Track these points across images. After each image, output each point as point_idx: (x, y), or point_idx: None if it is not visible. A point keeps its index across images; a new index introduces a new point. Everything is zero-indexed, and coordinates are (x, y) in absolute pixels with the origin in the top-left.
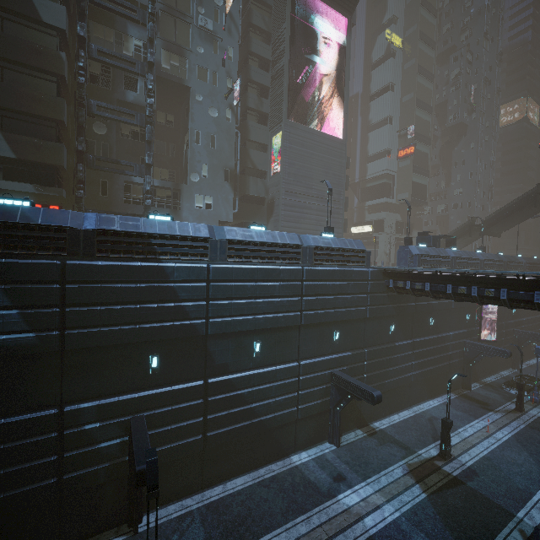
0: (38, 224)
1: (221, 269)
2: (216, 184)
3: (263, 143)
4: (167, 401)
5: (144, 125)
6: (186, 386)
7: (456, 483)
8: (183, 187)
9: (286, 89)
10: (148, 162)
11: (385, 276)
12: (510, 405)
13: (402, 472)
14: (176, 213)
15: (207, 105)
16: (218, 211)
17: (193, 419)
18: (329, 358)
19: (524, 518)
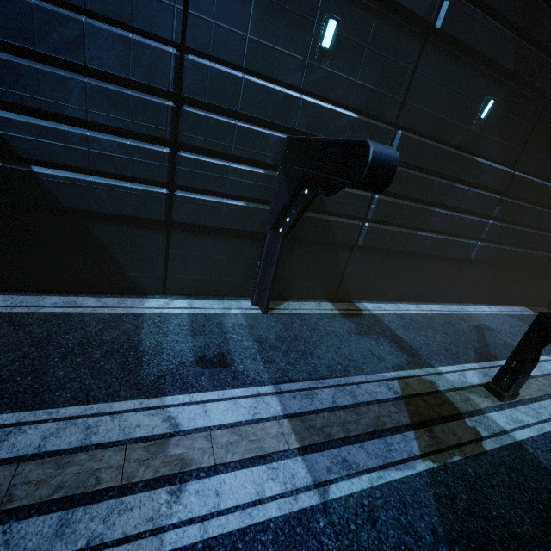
0: None
1: None
2: None
3: None
4: None
5: None
6: None
7: (523, 459)
8: None
9: None
10: None
11: None
12: None
13: (383, 393)
14: None
15: None
16: None
17: None
18: (288, 92)
19: None
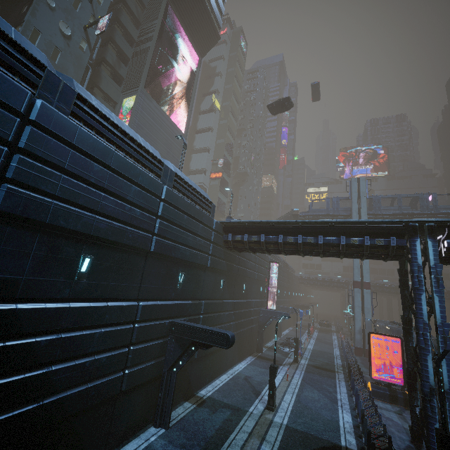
0: None
1: (57, 116)
2: None
3: (113, 99)
4: None
5: None
6: None
7: (290, 430)
8: None
9: (148, 65)
10: None
11: (224, 231)
12: (289, 359)
13: (244, 436)
14: None
15: (59, 17)
16: None
17: None
18: (172, 303)
19: (347, 445)
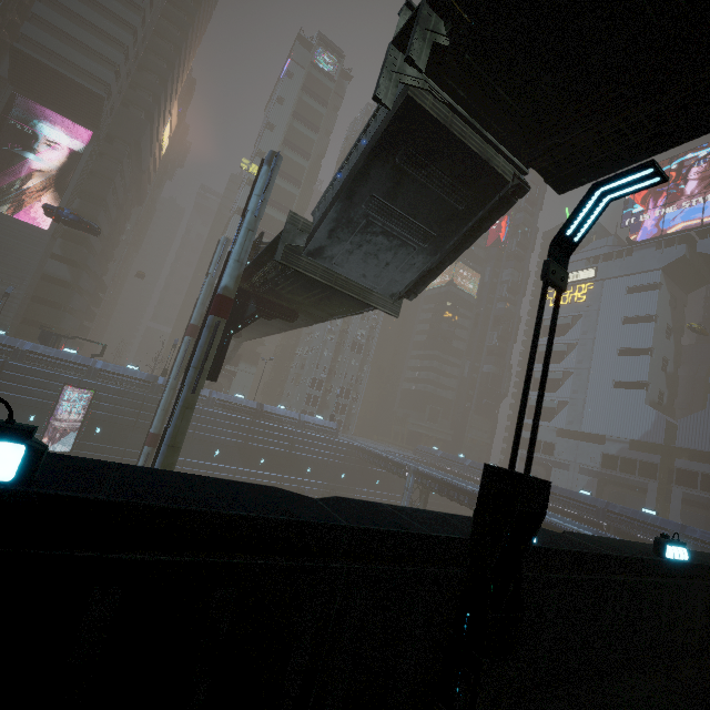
0: None
1: None
2: None
3: None
4: None
5: None
6: None
7: None
8: None
9: None
10: None
11: None
12: None
13: None
14: None
15: None
16: None
17: None
18: None
19: None
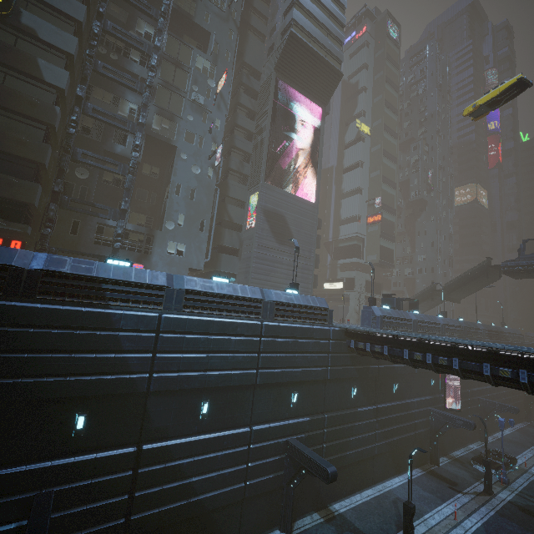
0: None
1: (174, 319)
2: (191, 233)
3: (241, 200)
4: (87, 472)
5: (126, 174)
6: (113, 454)
7: None
8: (157, 233)
9: (265, 156)
10: (124, 207)
11: (346, 336)
12: (479, 485)
13: None
14: (146, 257)
15: (190, 163)
16: (189, 258)
17: (116, 497)
18: (285, 423)
19: None
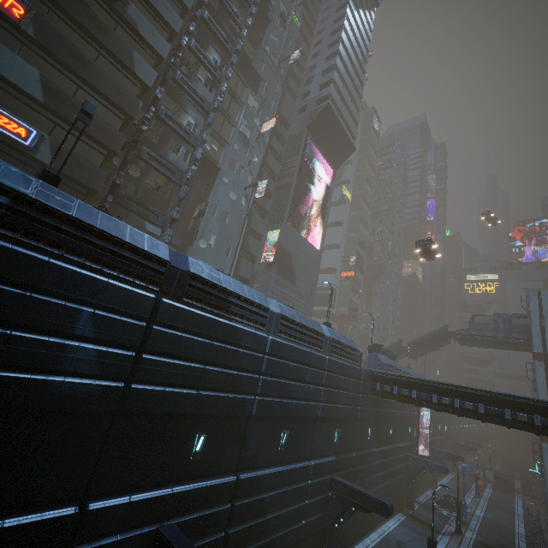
0: (145, 249)
1: (276, 343)
2: (218, 255)
3: (259, 233)
4: (199, 502)
5: (181, 184)
6: (220, 482)
7: None
8: (190, 249)
9: (290, 199)
10: (175, 217)
11: (372, 378)
12: (450, 527)
13: None
14: None
15: (229, 188)
16: None
17: (215, 534)
18: (331, 459)
19: None
